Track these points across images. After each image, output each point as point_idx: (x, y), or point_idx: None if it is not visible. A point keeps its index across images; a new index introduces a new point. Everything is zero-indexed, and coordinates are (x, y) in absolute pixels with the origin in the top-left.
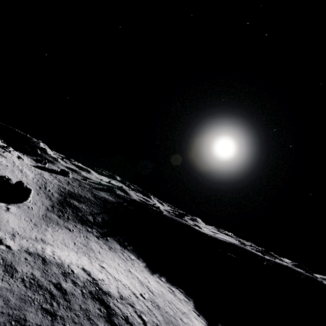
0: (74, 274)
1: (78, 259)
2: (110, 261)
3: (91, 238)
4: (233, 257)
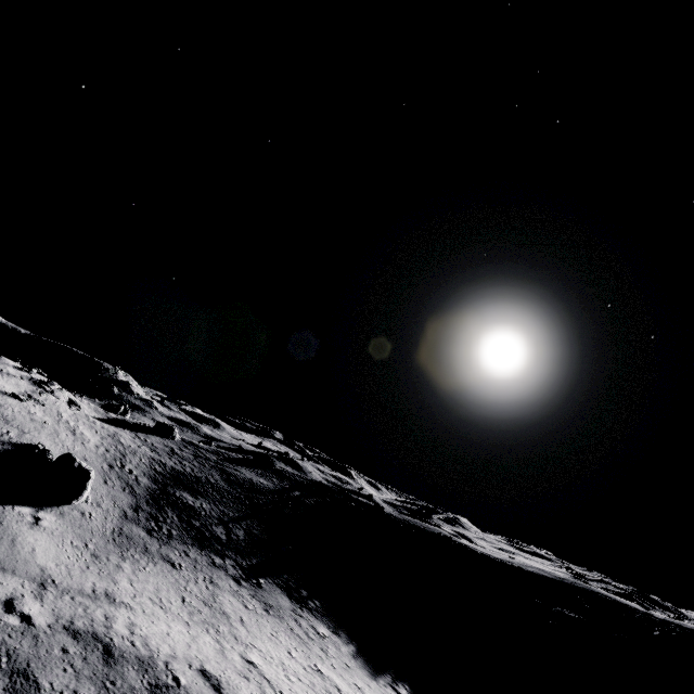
0: (179, 690)
1: (190, 642)
2: (269, 643)
3: (222, 583)
4: (569, 618)
